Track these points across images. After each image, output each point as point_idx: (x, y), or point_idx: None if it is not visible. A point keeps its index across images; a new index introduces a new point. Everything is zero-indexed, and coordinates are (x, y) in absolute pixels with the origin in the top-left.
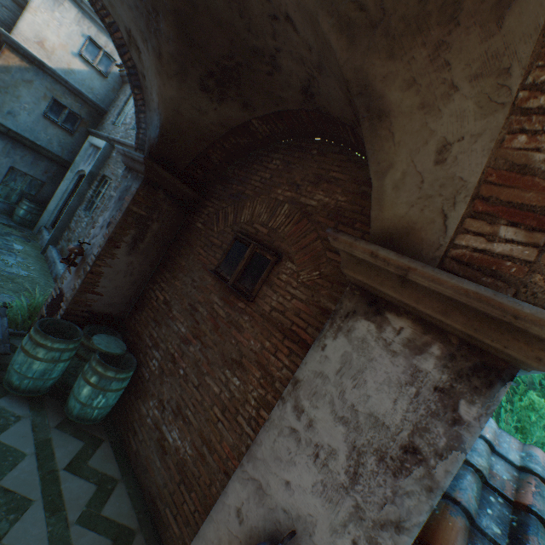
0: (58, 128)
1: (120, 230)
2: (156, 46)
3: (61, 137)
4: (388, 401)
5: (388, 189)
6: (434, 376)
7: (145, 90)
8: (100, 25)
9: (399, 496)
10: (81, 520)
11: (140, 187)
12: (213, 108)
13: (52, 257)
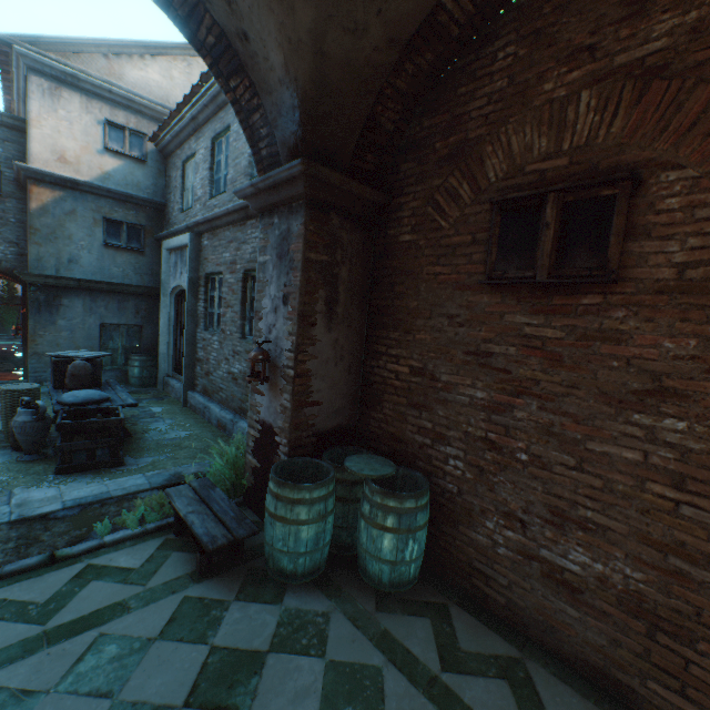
0: (125, 253)
1: (306, 297)
2: None
3: (133, 262)
4: None
5: None
6: None
7: (250, 64)
8: (110, 98)
9: None
10: None
11: (306, 219)
12: (374, 13)
13: (199, 403)
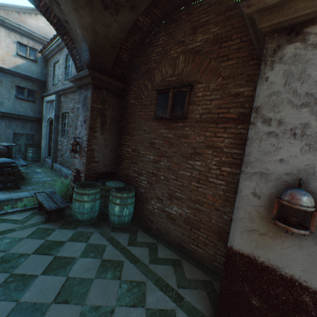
0: (26, 102)
1: (92, 121)
2: None
3: (30, 106)
4: None
5: None
6: None
7: (70, 32)
8: (20, 32)
9: None
10: (151, 262)
11: (92, 92)
12: (114, 20)
13: (58, 168)
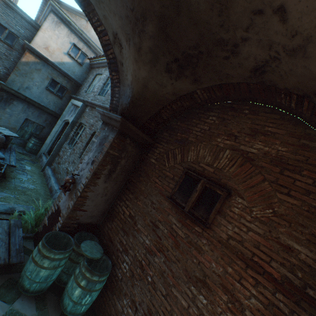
0: (53, 95)
1: (101, 166)
2: (137, 42)
3: (55, 100)
4: None
5: None
6: None
7: (121, 73)
8: (80, 36)
9: None
10: None
11: (115, 137)
12: (170, 83)
13: (48, 174)
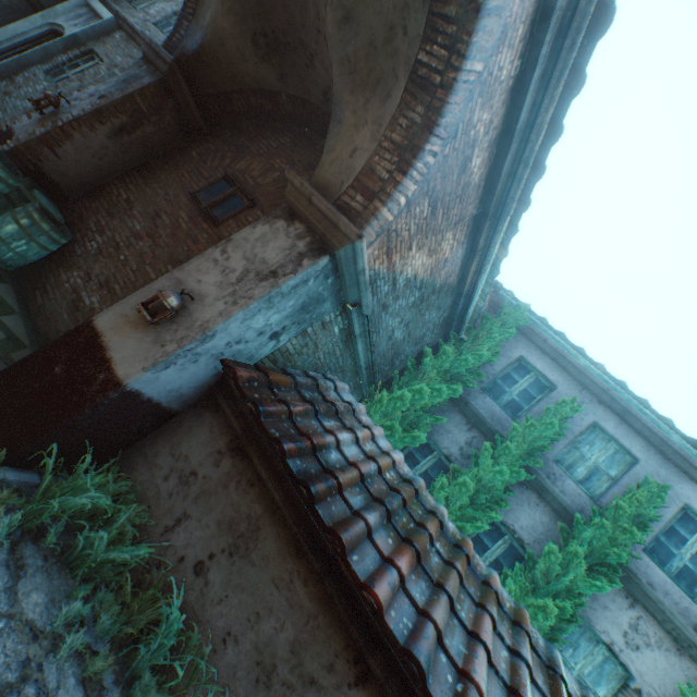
0: None
1: (114, 109)
2: None
3: None
4: (275, 255)
5: (328, 163)
6: (301, 249)
7: (201, 5)
8: None
9: (258, 288)
10: None
11: (154, 83)
12: (255, 62)
13: None
